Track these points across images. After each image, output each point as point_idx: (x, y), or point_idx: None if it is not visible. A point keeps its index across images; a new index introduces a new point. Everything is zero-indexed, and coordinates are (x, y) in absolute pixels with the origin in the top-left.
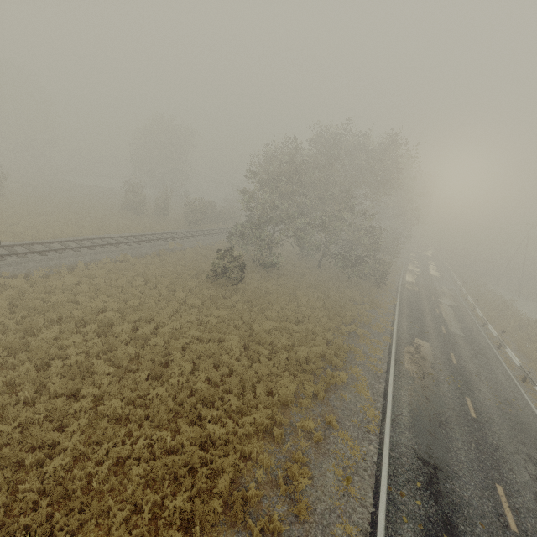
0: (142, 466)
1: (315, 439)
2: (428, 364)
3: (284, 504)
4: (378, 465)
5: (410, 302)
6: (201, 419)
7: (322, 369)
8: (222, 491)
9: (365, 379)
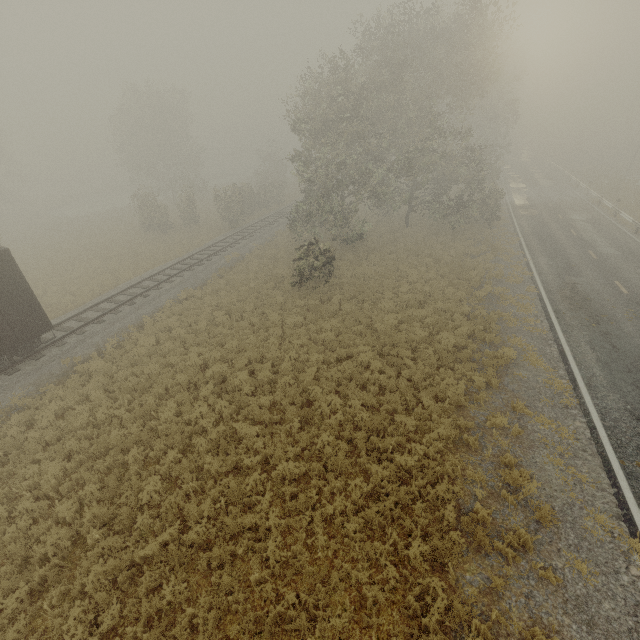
0: (352, 520)
1: (514, 434)
2: (595, 305)
3: (517, 514)
4: (596, 440)
5: (536, 232)
6: (380, 451)
7: (481, 352)
8: (447, 519)
9: (531, 347)
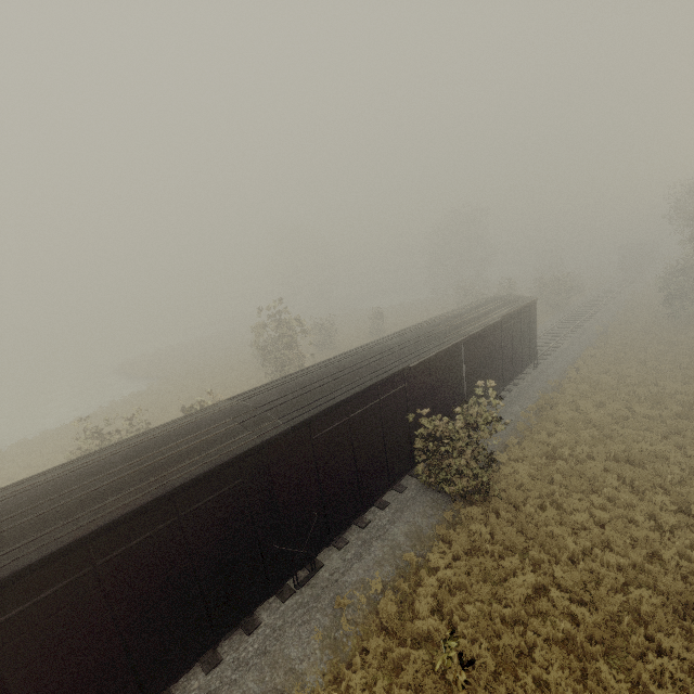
0: None
1: None
2: None
3: None
4: None
5: None
6: None
7: None
8: None
9: None
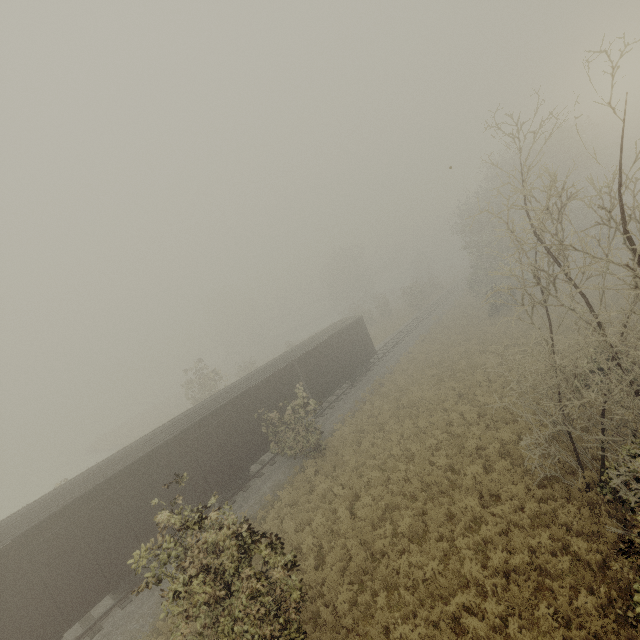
0: None
1: None
2: None
3: None
4: None
5: None
6: None
7: None
8: None
9: None
